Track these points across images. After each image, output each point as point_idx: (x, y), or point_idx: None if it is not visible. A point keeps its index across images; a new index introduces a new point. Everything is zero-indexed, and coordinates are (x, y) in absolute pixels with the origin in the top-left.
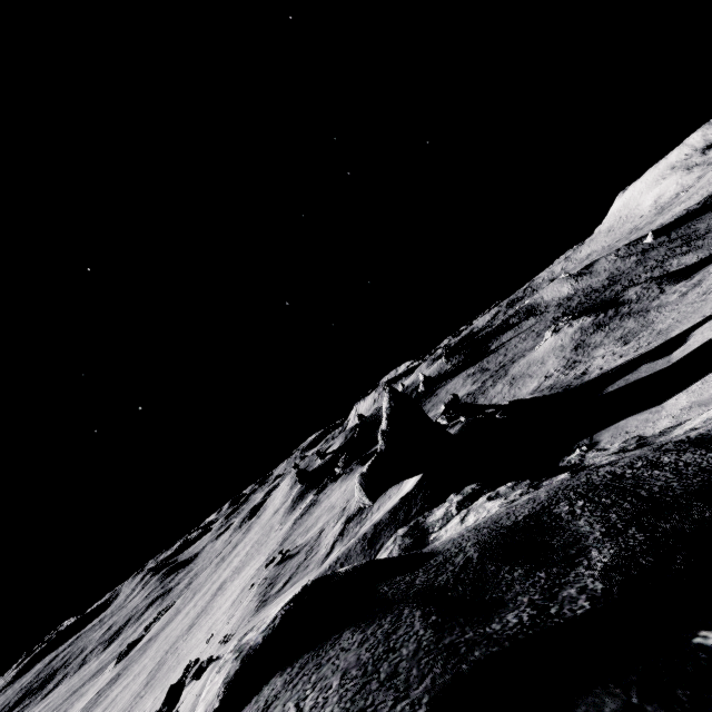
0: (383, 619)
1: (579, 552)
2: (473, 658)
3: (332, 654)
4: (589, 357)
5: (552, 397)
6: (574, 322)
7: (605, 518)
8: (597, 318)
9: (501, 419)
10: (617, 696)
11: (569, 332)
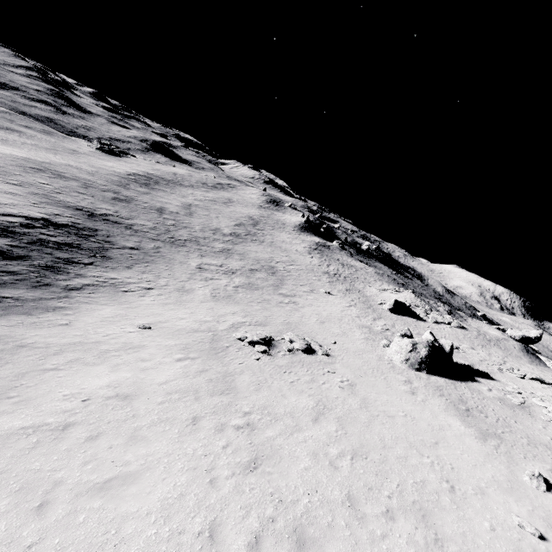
0: None
1: None
2: None
3: None
4: None
5: None
6: None
7: None
8: None
9: None
10: None
11: None
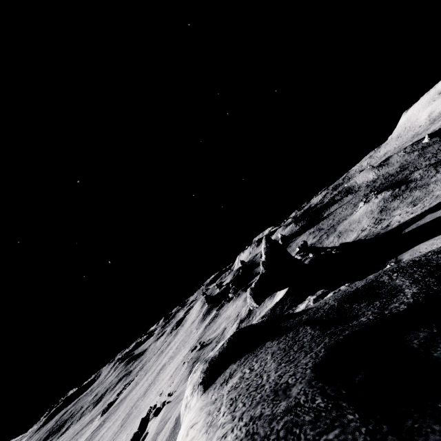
0: (288, 333)
1: (397, 291)
2: (345, 333)
3: (262, 350)
4: (390, 216)
5: (367, 240)
6: (378, 195)
7: (411, 277)
8: (394, 192)
9: (335, 254)
10: (426, 331)
11: (375, 201)
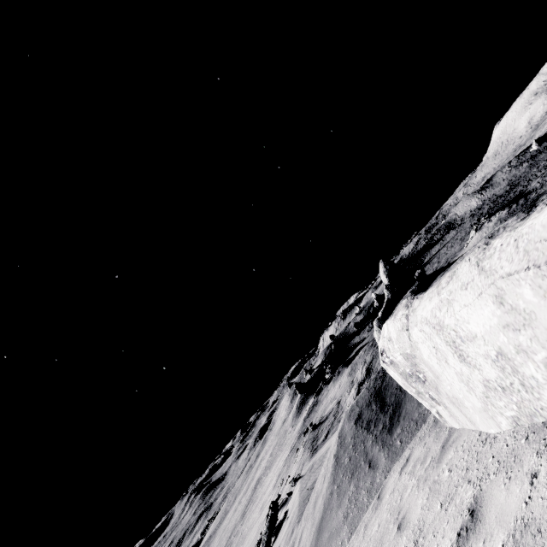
0: None
1: None
2: None
3: None
4: None
5: None
6: (492, 217)
7: None
8: (511, 209)
9: None
10: None
11: (489, 225)
